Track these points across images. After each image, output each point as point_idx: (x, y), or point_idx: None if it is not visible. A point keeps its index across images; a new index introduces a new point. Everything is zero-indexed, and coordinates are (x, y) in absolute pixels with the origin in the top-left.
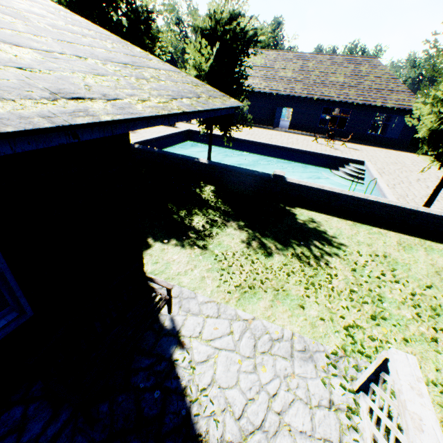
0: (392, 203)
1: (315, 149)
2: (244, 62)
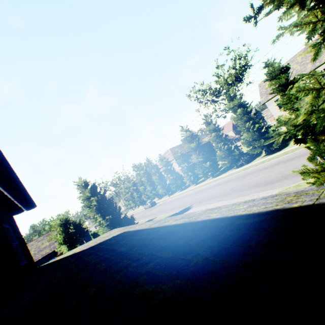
0: None
1: None
2: None
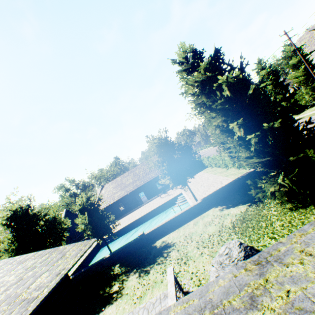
0: (183, 211)
1: (161, 202)
2: (100, 209)
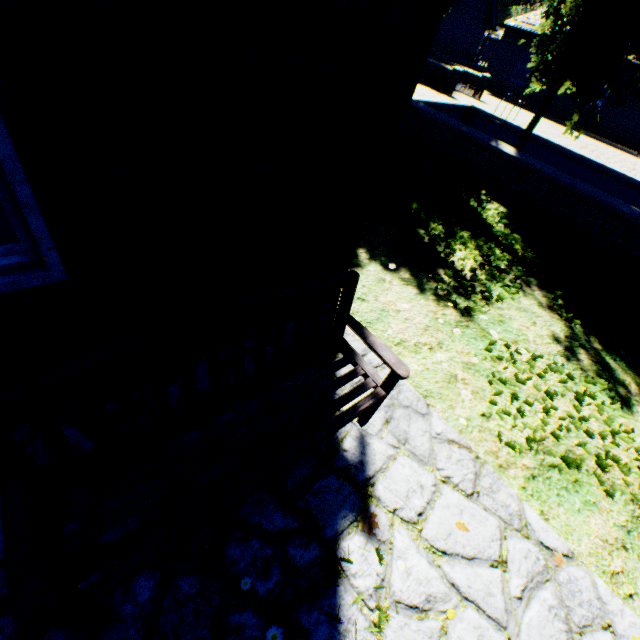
0: None
1: None
2: None
